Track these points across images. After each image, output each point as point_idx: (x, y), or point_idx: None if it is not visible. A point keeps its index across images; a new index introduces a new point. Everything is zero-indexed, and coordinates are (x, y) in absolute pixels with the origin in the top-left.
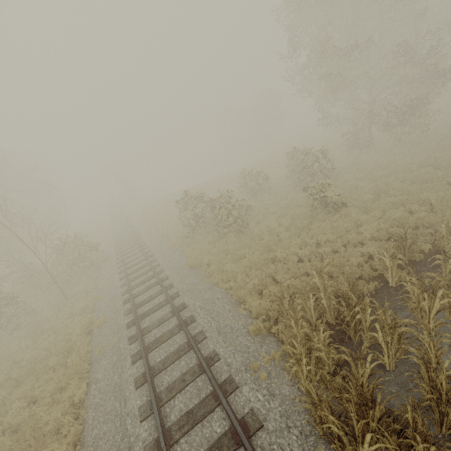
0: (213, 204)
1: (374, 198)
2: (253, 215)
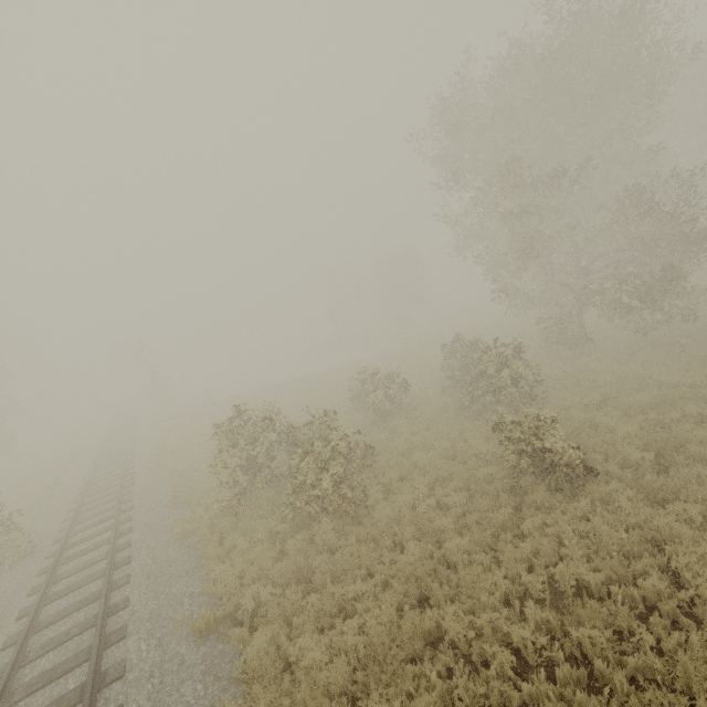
0: (292, 439)
1: (653, 459)
2: (377, 469)
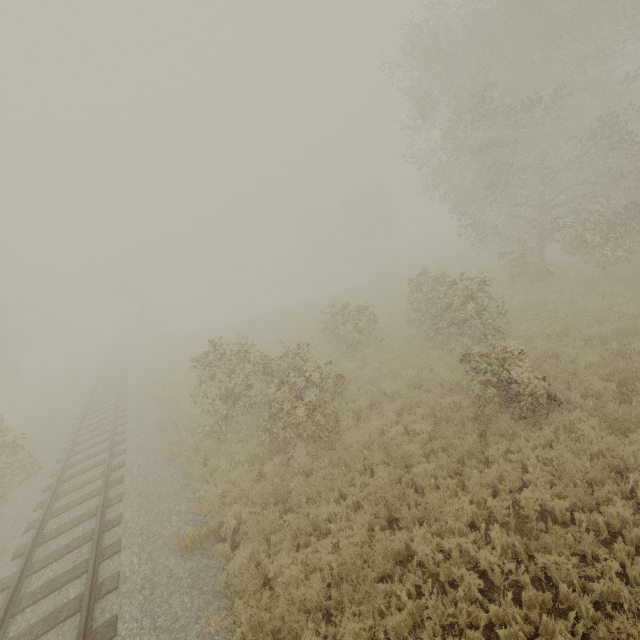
0: (267, 370)
1: (615, 388)
2: (348, 396)
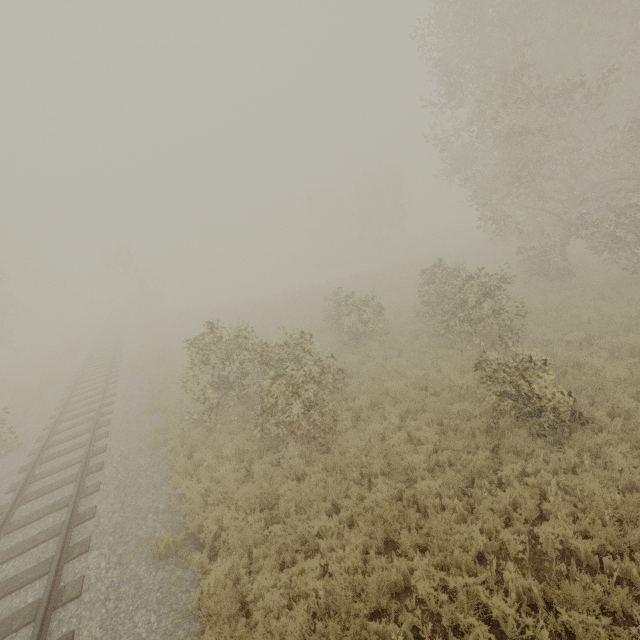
0: (263, 360)
1: None
2: (348, 392)
